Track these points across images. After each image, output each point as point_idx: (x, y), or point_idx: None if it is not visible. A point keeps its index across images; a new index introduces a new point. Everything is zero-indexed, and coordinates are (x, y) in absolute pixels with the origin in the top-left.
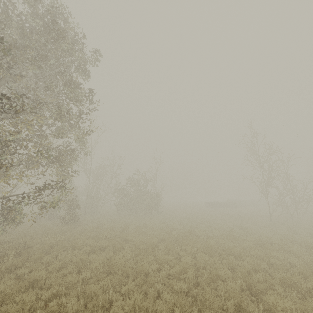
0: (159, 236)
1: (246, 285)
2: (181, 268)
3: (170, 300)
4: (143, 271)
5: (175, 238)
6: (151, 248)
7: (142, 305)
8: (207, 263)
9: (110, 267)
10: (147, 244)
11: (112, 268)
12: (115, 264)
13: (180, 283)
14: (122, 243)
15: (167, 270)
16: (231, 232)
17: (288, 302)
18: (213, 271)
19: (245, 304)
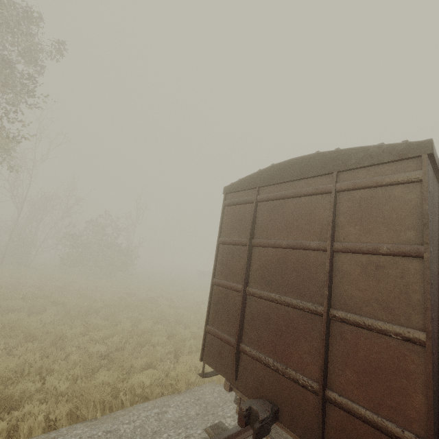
0: (107, 302)
1: (176, 351)
2: (110, 333)
3: (77, 360)
4: (58, 335)
5: (128, 305)
6: (85, 312)
7: (34, 363)
8: (148, 331)
9: (13, 329)
10: (84, 308)
11: (15, 330)
12: (21, 326)
13: (97, 346)
14: (45, 304)
15: (92, 335)
16: (198, 303)
17: (198, 360)
18: (145, 336)
19: (158, 363)
